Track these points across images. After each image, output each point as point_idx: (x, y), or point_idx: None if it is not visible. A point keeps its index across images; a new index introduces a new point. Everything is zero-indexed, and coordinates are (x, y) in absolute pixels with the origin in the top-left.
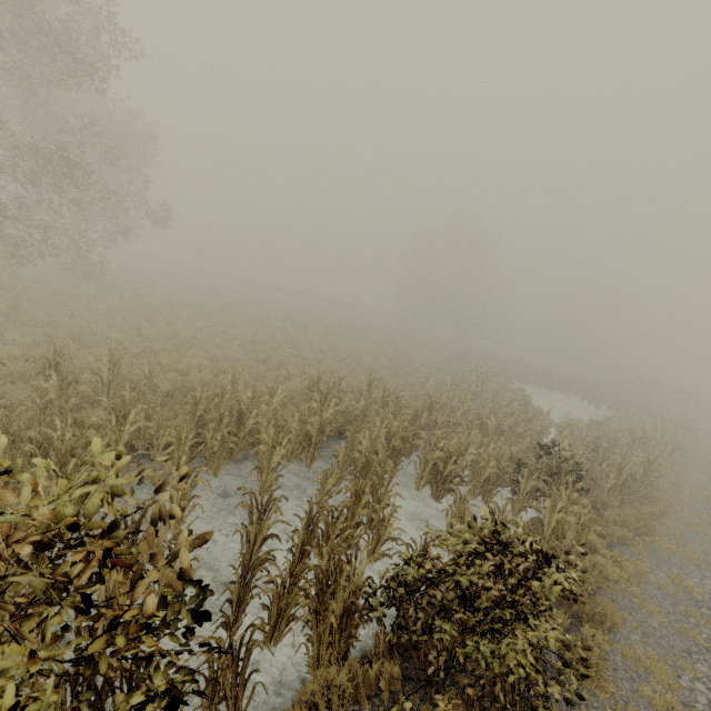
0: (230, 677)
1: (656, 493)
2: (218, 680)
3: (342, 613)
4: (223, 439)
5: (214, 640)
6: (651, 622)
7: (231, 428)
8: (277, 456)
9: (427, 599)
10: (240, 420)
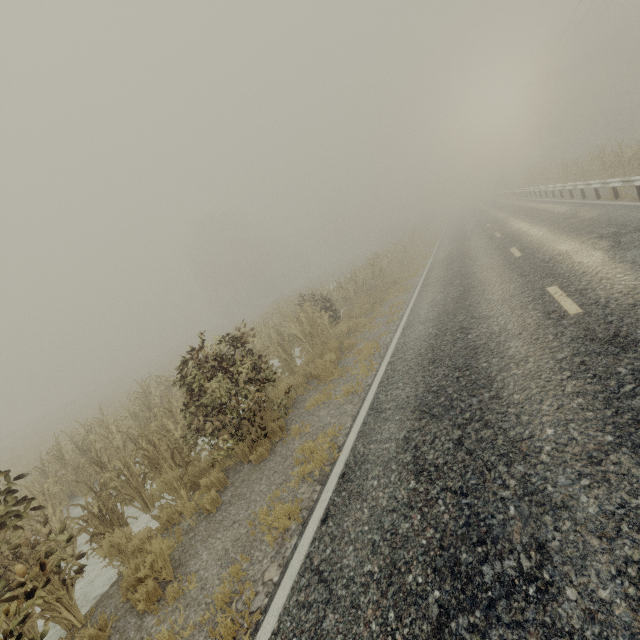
0: (98, 523)
1: (387, 277)
2: (99, 534)
3: (171, 458)
4: (75, 468)
5: (78, 519)
6: (373, 332)
7: (74, 457)
8: (117, 442)
9: (202, 409)
10: (84, 450)
